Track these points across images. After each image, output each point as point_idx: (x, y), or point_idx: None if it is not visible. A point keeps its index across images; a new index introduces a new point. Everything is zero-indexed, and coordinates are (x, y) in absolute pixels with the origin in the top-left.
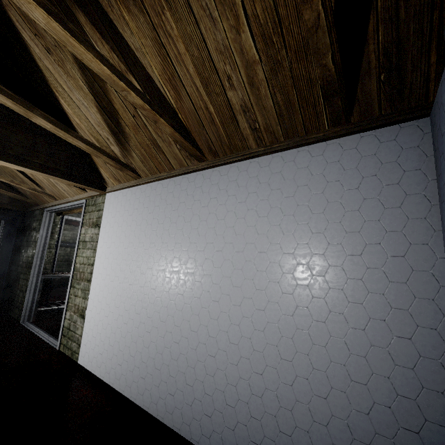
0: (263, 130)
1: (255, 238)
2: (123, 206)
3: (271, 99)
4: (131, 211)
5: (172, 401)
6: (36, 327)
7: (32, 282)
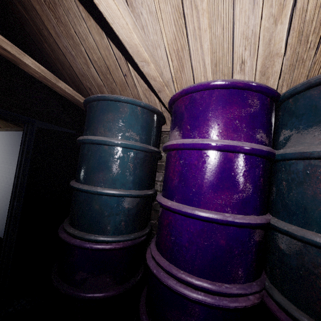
0: None
1: None
2: None
3: None
4: None
5: (2, 227)
6: None
7: None
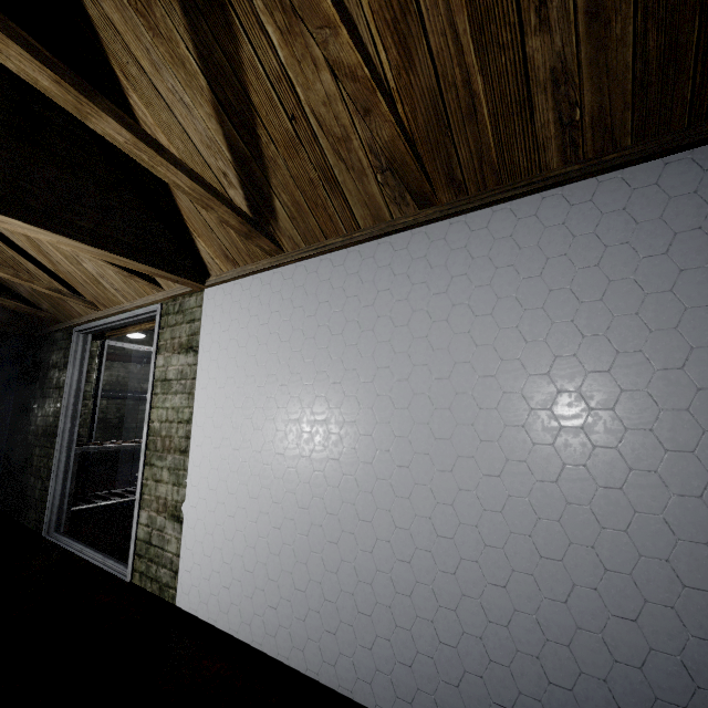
0: (589, 124)
1: (577, 345)
2: (245, 309)
3: (632, 46)
4: (265, 317)
5: (408, 677)
6: (75, 541)
7: (59, 461)
